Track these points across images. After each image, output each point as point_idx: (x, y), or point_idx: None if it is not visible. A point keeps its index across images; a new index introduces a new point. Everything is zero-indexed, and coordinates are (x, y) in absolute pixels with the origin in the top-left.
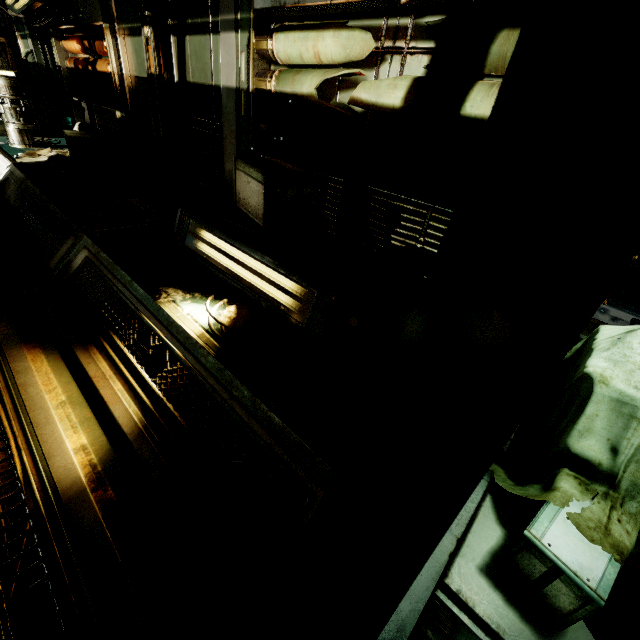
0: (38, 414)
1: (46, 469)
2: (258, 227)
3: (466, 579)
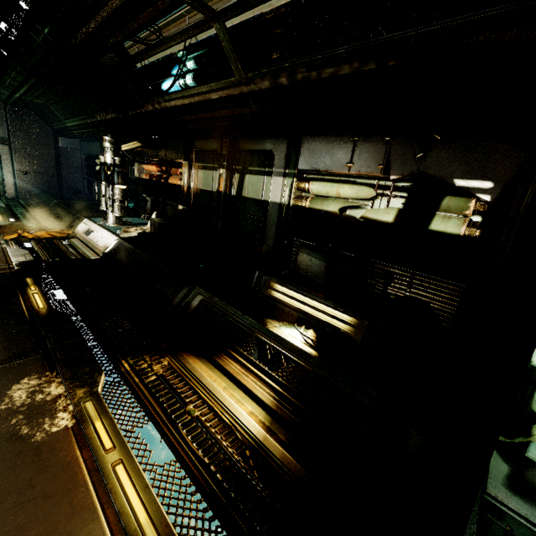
0: (216, 393)
1: (242, 423)
2: (317, 283)
3: (498, 490)
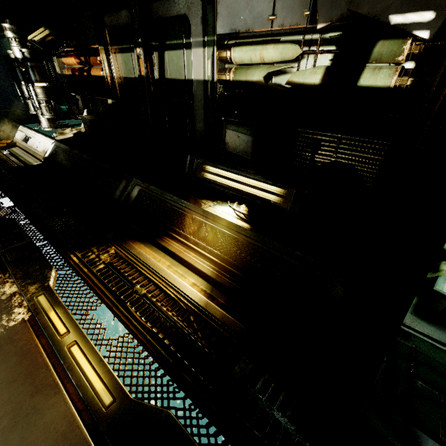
0: (161, 272)
1: (185, 294)
2: (246, 160)
3: (406, 317)
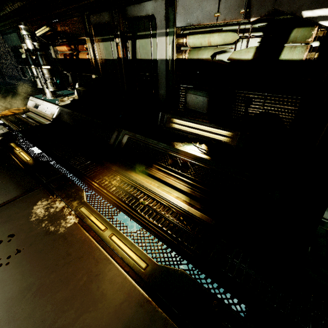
0: (154, 190)
1: (174, 203)
2: (202, 114)
3: None
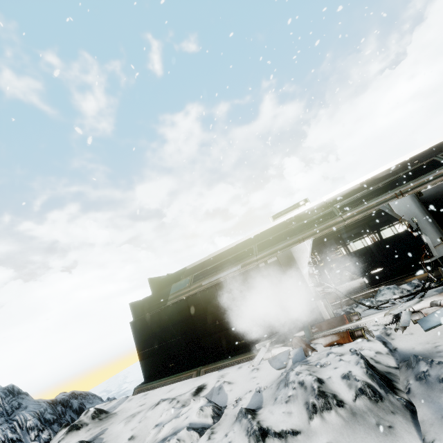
0: None
1: None
2: None
3: None
